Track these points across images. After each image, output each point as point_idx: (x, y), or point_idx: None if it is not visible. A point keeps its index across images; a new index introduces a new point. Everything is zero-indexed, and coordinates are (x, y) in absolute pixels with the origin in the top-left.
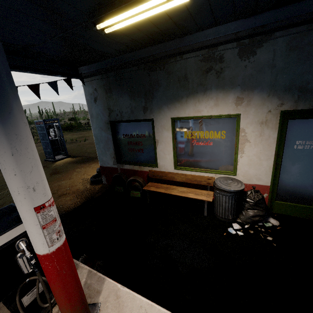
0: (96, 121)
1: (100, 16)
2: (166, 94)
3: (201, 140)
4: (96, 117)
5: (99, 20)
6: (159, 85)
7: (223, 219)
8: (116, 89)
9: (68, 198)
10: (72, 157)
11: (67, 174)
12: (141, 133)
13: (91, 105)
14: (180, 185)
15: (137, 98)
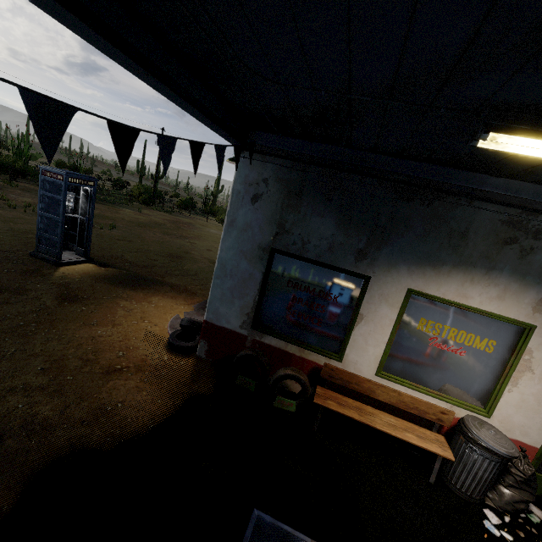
0: (237, 235)
1: (516, 124)
2: (414, 247)
3: (447, 341)
4: (242, 229)
5: (501, 127)
6: (407, 228)
7: (467, 497)
8: (314, 199)
9: (131, 384)
10: (97, 263)
11: (102, 310)
12: (331, 292)
13: (239, 204)
14: (375, 405)
15: (353, 231)
